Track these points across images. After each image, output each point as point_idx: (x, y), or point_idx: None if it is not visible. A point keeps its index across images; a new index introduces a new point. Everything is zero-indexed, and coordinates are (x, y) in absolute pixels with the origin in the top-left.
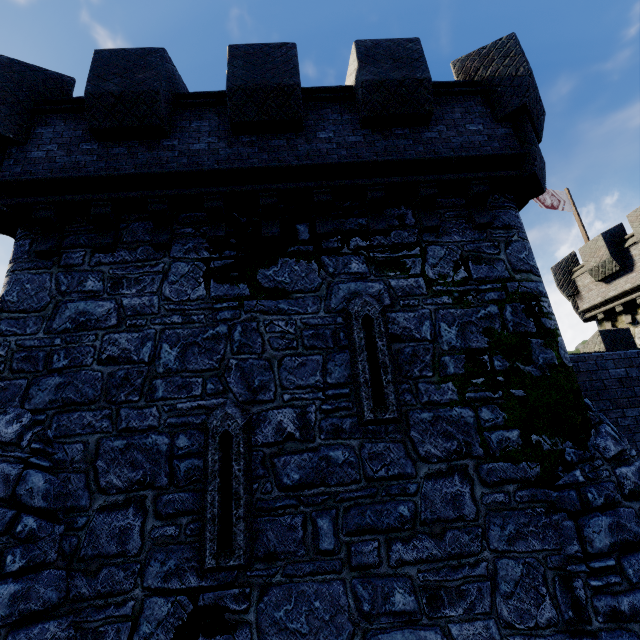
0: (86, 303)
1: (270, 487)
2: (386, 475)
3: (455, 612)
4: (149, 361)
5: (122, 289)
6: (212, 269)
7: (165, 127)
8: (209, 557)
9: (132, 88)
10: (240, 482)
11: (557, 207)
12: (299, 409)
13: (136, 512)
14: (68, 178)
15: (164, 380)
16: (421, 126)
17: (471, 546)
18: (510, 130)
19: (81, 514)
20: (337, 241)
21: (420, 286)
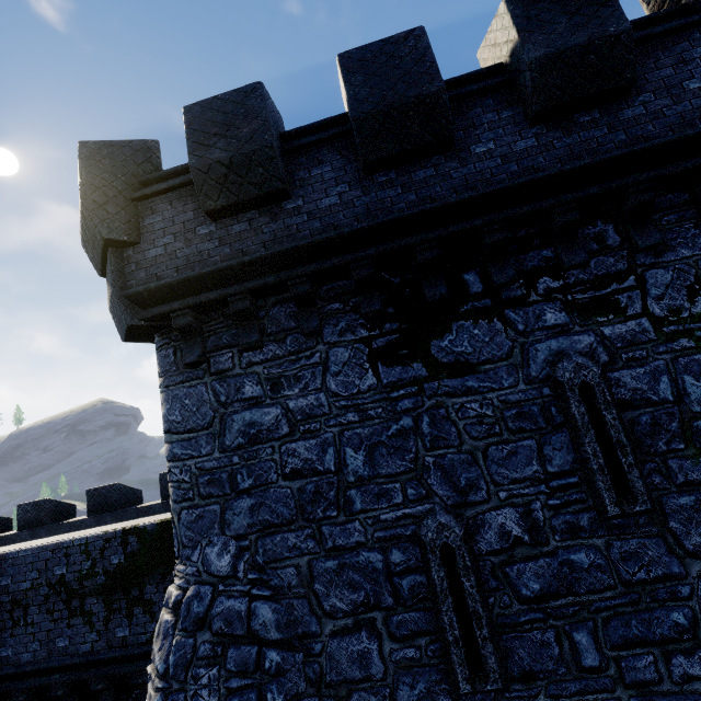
0: (251, 412)
1: (508, 600)
2: (647, 577)
3: None
4: (336, 470)
5: (283, 390)
6: (376, 350)
7: (287, 188)
8: (462, 682)
9: (241, 149)
10: (476, 600)
11: None
12: (521, 508)
13: (369, 635)
14: (197, 276)
15: (358, 490)
16: (615, 101)
17: None
18: None
19: (315, 640)
20: (520, 287)
21: (645, 330)
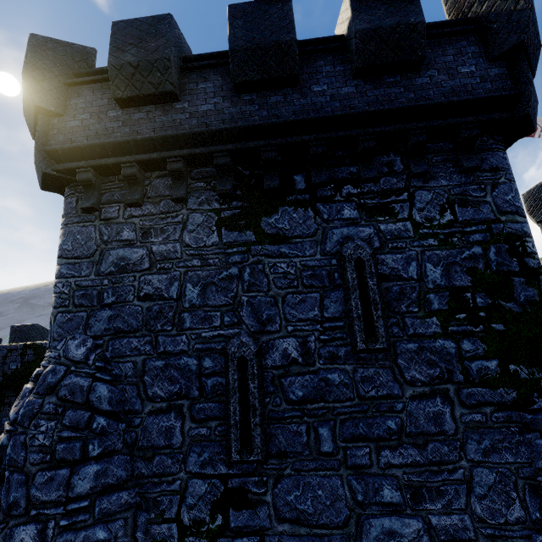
0: (124, 250)
1: (279, 401)
2: (376, 395)
3: (434, 506)
4: (177, 298)
5: (151, 238)
6: (222, 218)
7: (177, 91)
8: (234, 453)
9: (147, 57)
10: (255, 397)
11: (533, 134)
12: (301, 339)
13: (176, 416)
14: (101, 144)
15: (190, 313)
16: (412, 72)
17: (450, 456)
18: (504, 69)
19: (136, 416)
20: (330, 189)
21: (407, 229)
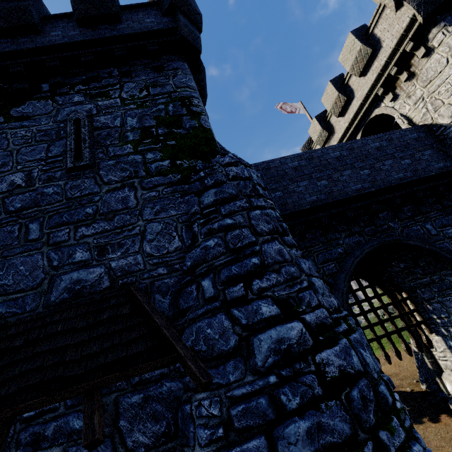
0: None
1: None
2: (80, 195)
3: (115, 255)
4: None
5: None
6: None
7: None
8: None
9: None
10: None
11: (295, 112)
12: (27, 172)
13: None
14: None
15: None
16: (117, 23)
17: (131, 220)
18: (171, 19)
19: None
20: (67, 89)
21: (117, 102)
